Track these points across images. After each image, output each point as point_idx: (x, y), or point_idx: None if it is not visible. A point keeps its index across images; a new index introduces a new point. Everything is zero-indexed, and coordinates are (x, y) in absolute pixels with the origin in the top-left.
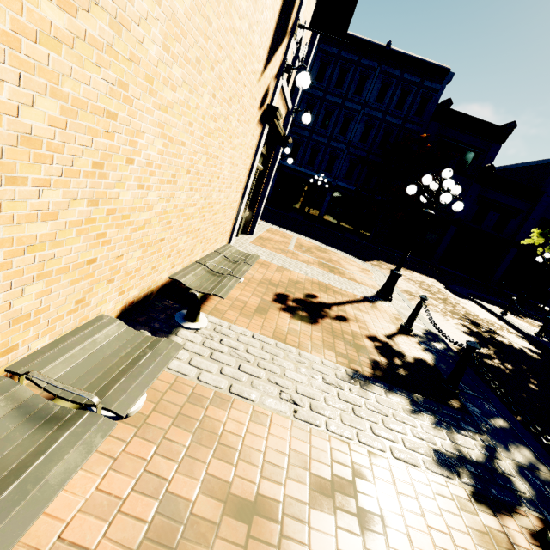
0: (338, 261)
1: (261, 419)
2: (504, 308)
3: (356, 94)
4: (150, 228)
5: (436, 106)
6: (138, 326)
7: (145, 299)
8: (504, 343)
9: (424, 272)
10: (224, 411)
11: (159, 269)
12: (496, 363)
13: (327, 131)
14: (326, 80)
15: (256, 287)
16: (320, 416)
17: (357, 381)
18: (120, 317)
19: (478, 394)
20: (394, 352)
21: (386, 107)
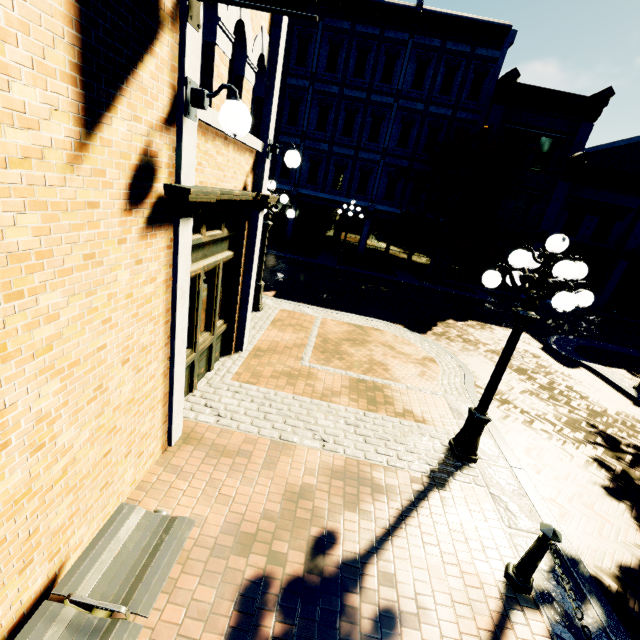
0: (383, 361)
1: None
2: (632, 369)
3: (384, 83)
4: None
5: (496, 82)
6: None
7: None
8: None
9: (509, 320)
10: None
11: None
12: None
13: (352, 138)
14: (340, 69)
15: (198, 584)
16: None
17: None
18: None
19: None
20: None
21: (427, 94)
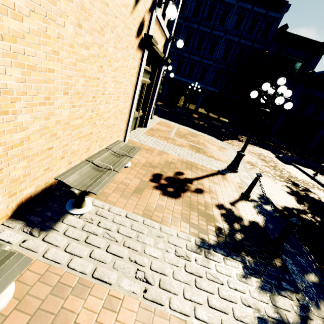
0: (203, 143)
1: (114, 303)
2: (315, 170)
3: (220, 25)
4: (31, 142)
5: (276, 30)
6: (33, 216)
7: (45, 191)
8: (315, 198)
9: (262, 146)
10: (83, 298)
11: (54, 168)
12: (309, 217)
13: (200, 52)
14: (199, 15)
15: (139, 170)
16: (166, 292)
17: (202, 251)
18: (18, 210)
19: (295, 251)
20: (235, 217)
21: (241, 33)
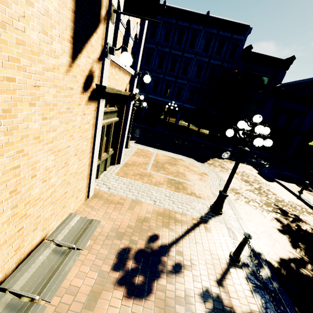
0: (183, 172)
1: None
2: (298, 184)
3: (190, 48)
4: None
5: (242, 51)
6: None
7: None
8: (308, 232)
9: (243, 160)
10: None
11: None
12: (310, 270)
13: (174, 73)
14: (170, 40)
15: (100, 248)
16: None
17: None
18: None
19: None
20: None
21: (210, 54)
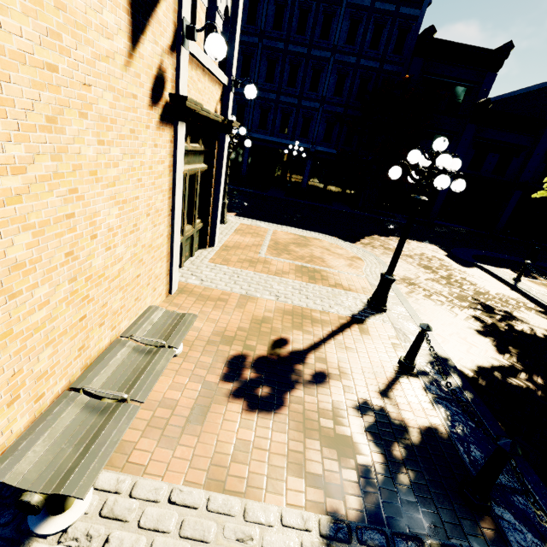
0: (321, 256)
1: None
2: (515, 269)
3: (322, 39)
4: None
5: (417, 38)
6: None
7: None
8: (526, 333)
9: (423, 237)
10: None
11: None
12: (523, 380)
13: (296, 89)
14: (285, 27)
15: (200, 356)
16: None
17: None
18: None
19: (515, 485)
20: (393, 428)
21: (359, 49)
